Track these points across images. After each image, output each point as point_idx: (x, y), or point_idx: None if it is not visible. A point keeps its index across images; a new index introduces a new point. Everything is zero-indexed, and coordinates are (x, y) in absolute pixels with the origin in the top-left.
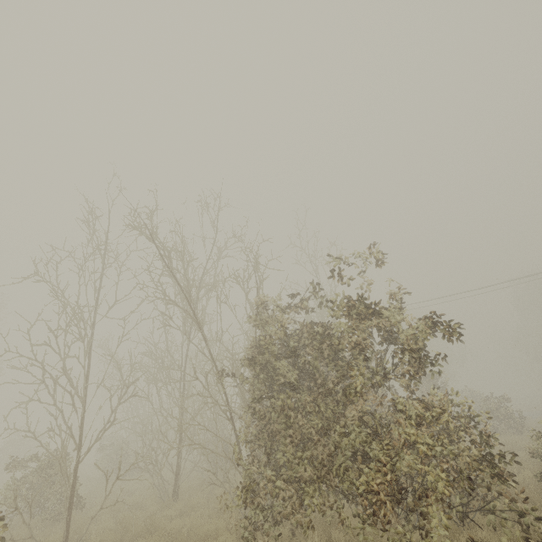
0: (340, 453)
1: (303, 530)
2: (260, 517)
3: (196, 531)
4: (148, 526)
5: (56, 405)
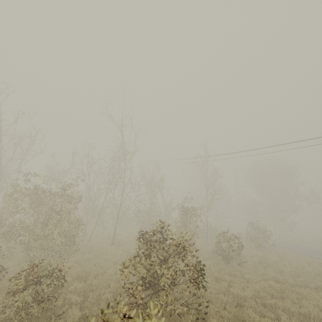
0: None
1: None
2: None
3: None
4: None
5: None
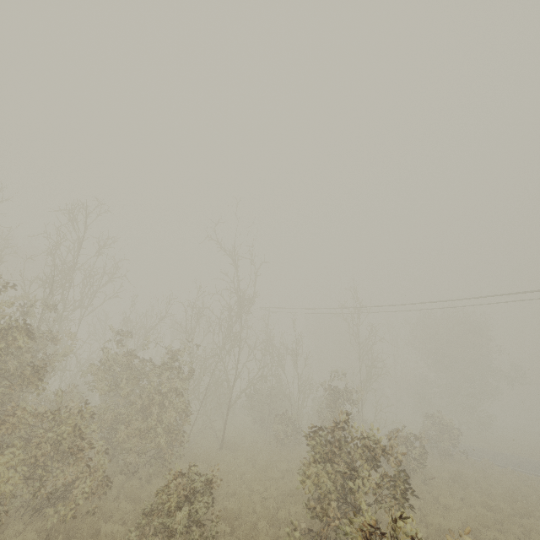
0: None
1: None
2: None
3: None
4: None
5: None
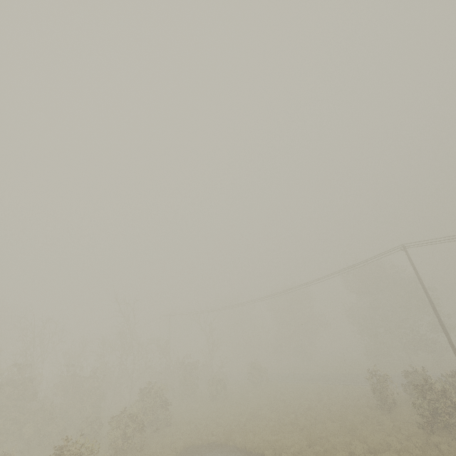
0: None
1: None
2: None
3: None
4: None
5: None
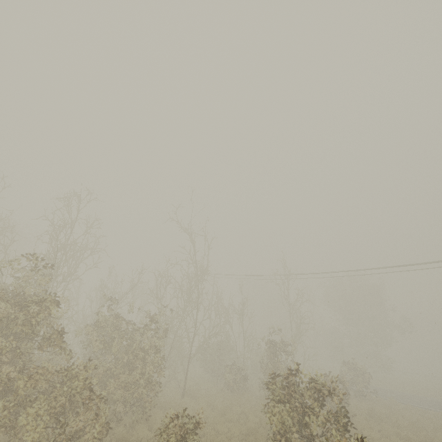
0: None
1: None
2: None
3: None
4: None
5: None
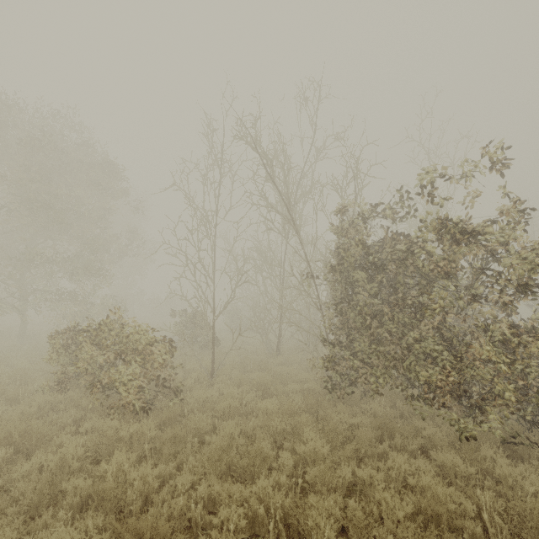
0: (412, 352)
1: (371, 395)
2: (338, 379)
3: (292, 376)
4: (260, 365)
5: (196, 282)
